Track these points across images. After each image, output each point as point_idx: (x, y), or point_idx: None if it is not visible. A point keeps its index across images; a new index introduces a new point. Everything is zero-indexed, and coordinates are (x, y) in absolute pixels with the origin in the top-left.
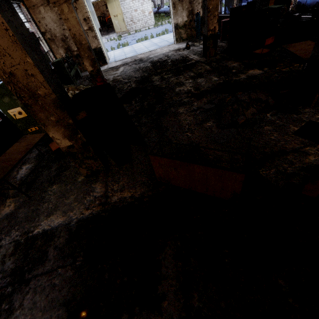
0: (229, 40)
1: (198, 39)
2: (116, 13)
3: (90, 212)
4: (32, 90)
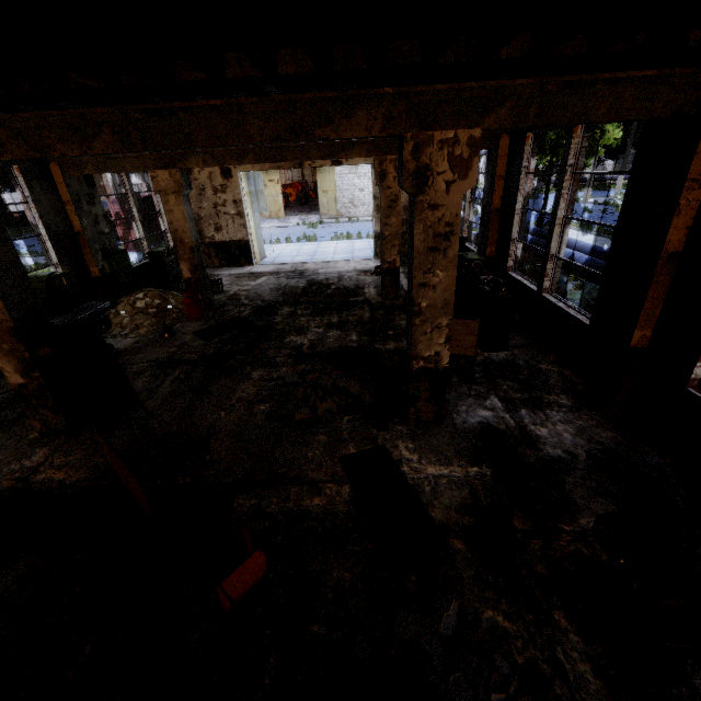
0: None
1: None
2: (327, 188)
3: None
4: None
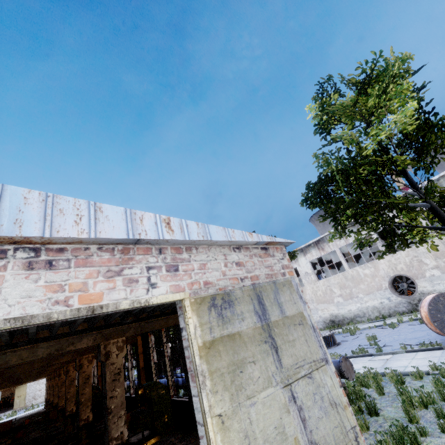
0: None
1: None
2: (21, 394)
3: None
4: None
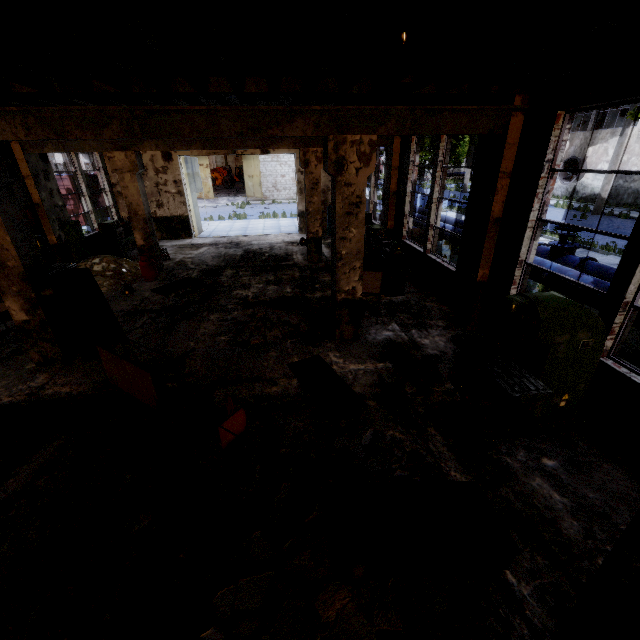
0: None
1: (329, 235)
2: (252, 174)
3: (11, 399)
4: (3, 260)
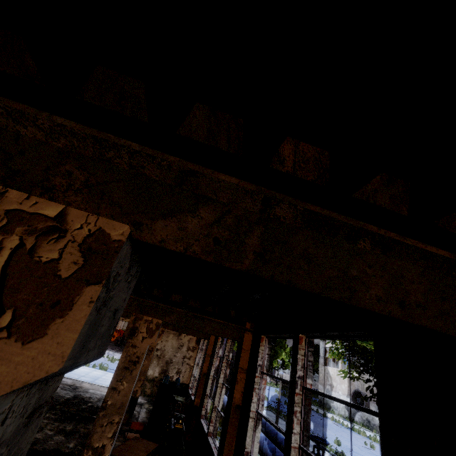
0: (152, 414)
1: None
2: None
3: None
4: None
